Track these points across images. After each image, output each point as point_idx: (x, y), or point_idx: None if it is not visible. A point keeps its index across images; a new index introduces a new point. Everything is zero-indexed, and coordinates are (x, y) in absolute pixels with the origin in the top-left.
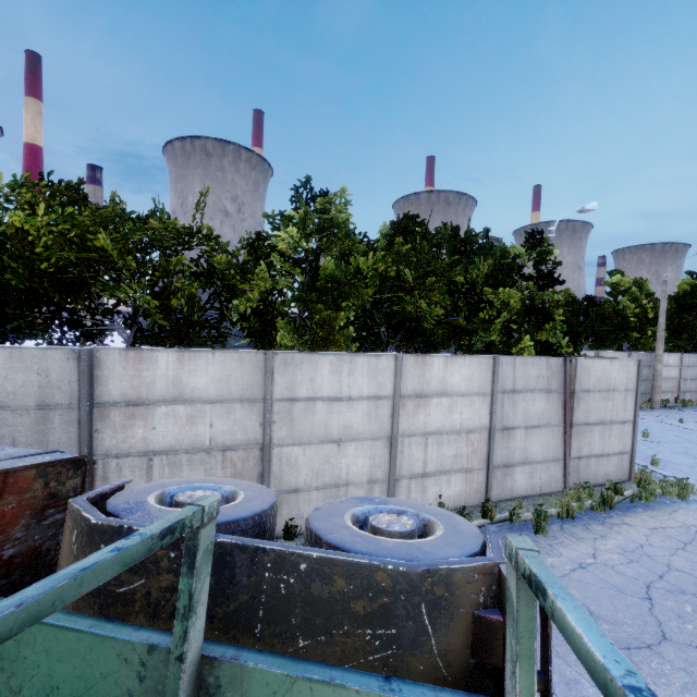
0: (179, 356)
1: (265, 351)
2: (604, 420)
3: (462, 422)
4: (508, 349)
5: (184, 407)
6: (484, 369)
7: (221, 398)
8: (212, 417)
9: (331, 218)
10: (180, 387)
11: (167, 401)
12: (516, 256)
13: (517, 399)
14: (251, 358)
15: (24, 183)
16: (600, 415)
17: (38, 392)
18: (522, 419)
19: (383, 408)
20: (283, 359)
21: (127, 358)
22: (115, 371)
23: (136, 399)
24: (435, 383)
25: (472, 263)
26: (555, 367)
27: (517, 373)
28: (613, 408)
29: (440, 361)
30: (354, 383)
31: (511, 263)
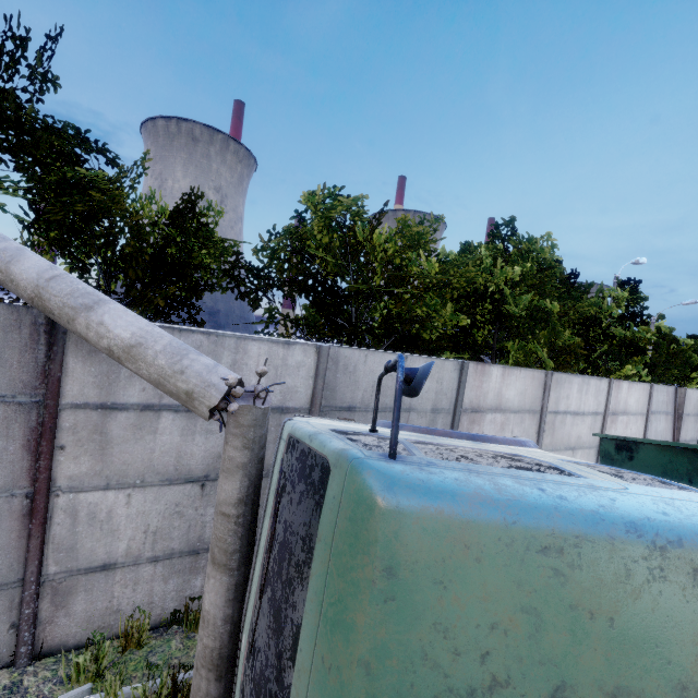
0: (502, 372)
1: (545, 370)
2: (693, 439)
3: (630, 436)
4: (610, 375)
5: (500, 416)
6: (645, 394)
7: (519, 408)
8: (513, 425)
9: (545, 258)
10: (500, 398)
11: (492, 409)
12: (605, 297)
13: (652, 419)
14: (538, 376)
15: (336, 197)
16: (692, 434)
17: (434, 398)
18: (654, 435)
19: (598, 423)
20: (556, 379)
21: (476, 371)
22: (469, 382)
23: (476, 406)
24: (622, 404)
25: (572, 299)
26: (671, 394)
27: (653, 397)
28: (697, 429)
29: (626, 385)
30: (587, 401)
31: (603, 302)
